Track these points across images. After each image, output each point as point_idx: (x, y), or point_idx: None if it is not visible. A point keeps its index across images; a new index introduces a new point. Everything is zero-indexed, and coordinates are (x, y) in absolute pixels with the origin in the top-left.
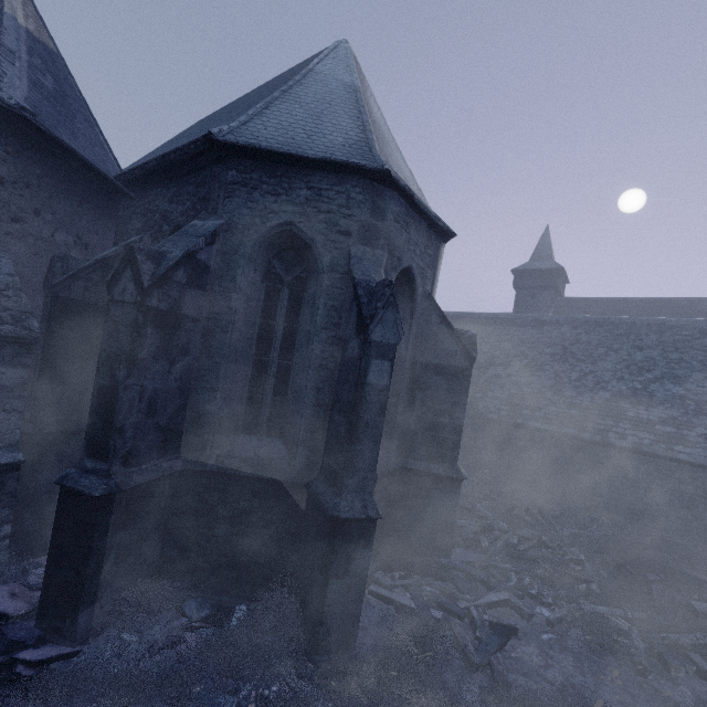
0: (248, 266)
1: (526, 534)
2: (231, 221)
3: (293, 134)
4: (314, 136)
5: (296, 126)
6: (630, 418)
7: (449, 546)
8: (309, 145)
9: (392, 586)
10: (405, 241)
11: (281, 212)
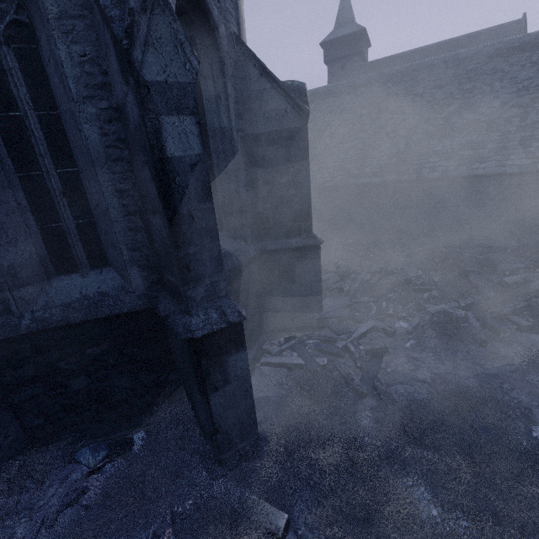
0: None
1: (375, 269)
2: None
3: None
4: None
5: None
6: (437, 152)
7: (319, 303)
8: None
9: (280, 351)
10: None
11: None
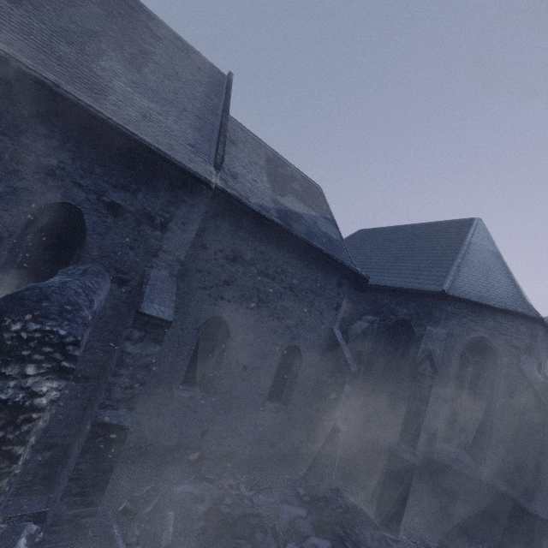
0: (456, 354)
1: None
2: (450, 331)
3: (479, 288)
4: (490, 290)
5: (478, 283)
6: None
7: None
8: (490, 296)
9: None
10: (541, 349)
11: (477, 331)
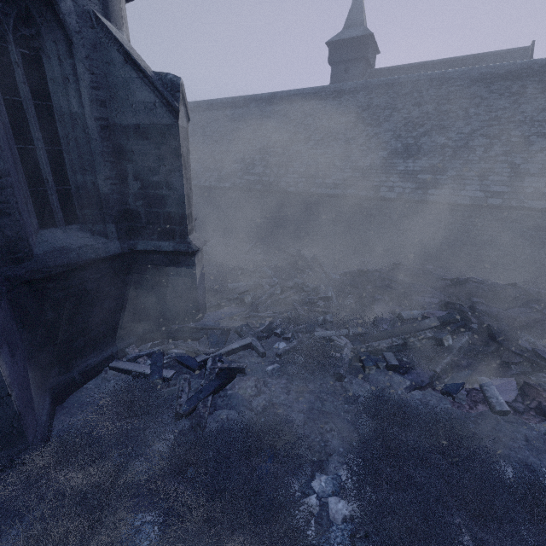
0: None
1: (290, 284)
2: None
3: None
4: None
5: None
6: (399, 172)
7: (195, 312)
8: None
9: (136, 357)
10: None
11: None
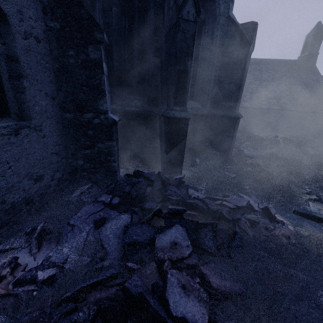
0: None
1: None
2: None
3: None
4: None
5: None
6: None
7: None
8: None
9: None
10: None
11: None
